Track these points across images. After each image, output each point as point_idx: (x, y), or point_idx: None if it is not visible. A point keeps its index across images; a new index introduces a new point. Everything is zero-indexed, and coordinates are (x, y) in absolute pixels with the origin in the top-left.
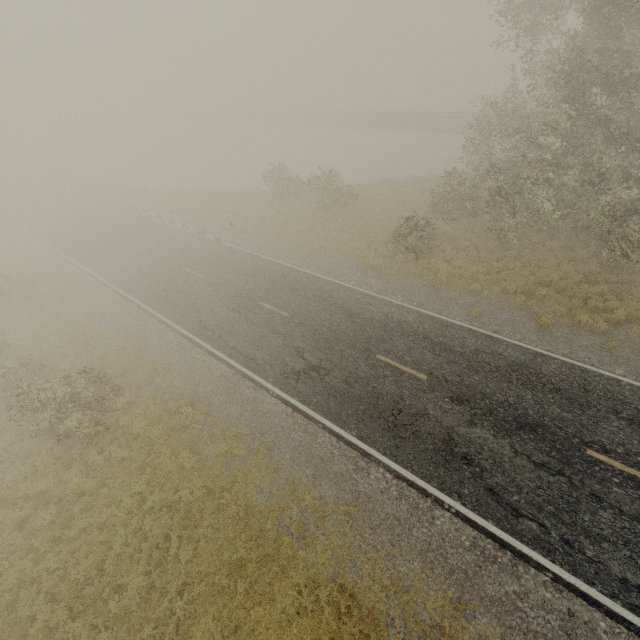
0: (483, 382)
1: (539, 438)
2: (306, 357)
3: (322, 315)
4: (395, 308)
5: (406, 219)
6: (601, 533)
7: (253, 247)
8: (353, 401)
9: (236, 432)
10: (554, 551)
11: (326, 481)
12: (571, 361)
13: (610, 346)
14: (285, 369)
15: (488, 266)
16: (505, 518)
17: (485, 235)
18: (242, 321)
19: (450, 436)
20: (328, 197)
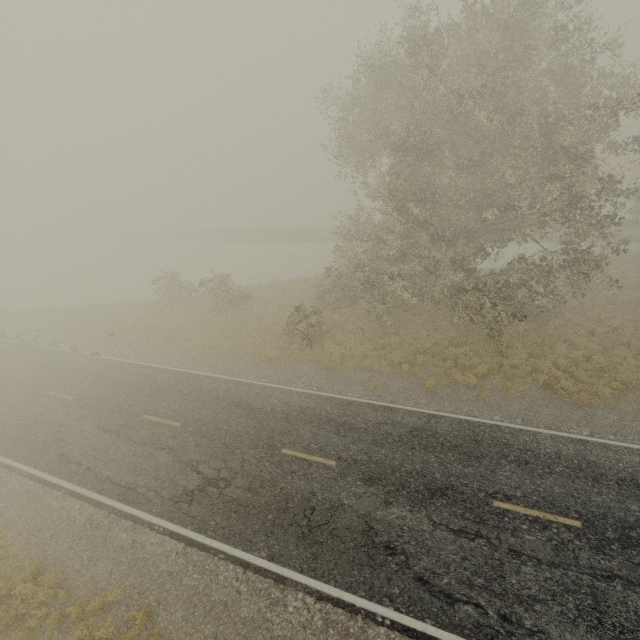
0: (390, 454)
1: (451, 501)
2: (201, 470)
3: (219, 417)
4: (296, 396)
5: (295, 310)
6: (530, 593)
7: (139, 356)
8: (260, 511)
9: (102, 602)
10: (497, 635)
11: (232, 637)
12: (458, 416)
13: (484, 396)
14: (175, 491)
15: (374, 343)
16: (441, 611)
17: (367, 318)
18: (120, 442)
19: (369, 525)
20: (220, 299)
